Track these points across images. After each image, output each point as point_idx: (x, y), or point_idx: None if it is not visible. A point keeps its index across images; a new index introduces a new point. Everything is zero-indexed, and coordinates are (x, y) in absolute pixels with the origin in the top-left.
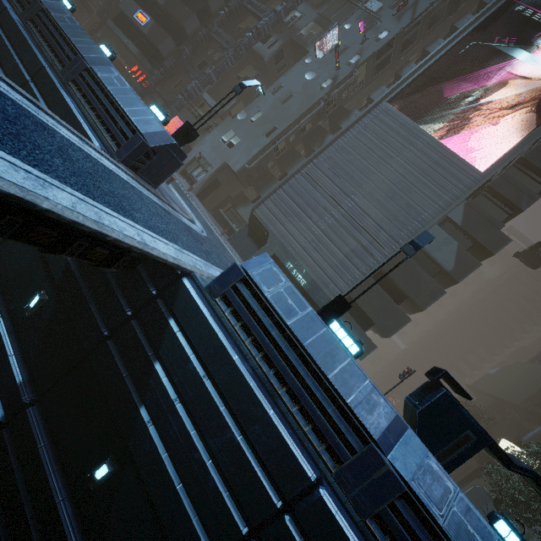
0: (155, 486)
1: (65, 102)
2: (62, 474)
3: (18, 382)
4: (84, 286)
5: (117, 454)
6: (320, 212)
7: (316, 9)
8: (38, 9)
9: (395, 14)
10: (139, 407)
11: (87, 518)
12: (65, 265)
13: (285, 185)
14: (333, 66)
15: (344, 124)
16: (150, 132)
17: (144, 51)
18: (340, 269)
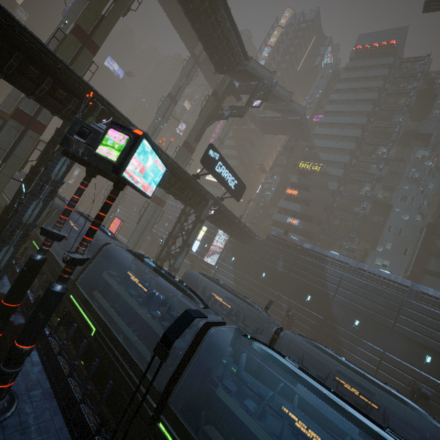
0: None
1: (439, 313)
2: None
3: None
4: None
5: None
6: None
7: (378, 184)
8: (356, 269)
9: (429, 175)
10: None
11: None
12: None
13: None
14: (414, 208)
15: None
16: None
17: (305, 236)
18: None
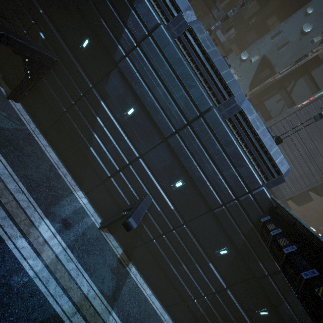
0: (289, 322)
1: (235, 146)
2: (241, 308)
3: (221, 281)
4: (254, 253)
5: (269, 308)
6: (292, 148)
7: None
8: (185, 28)
9: None
10: (284, 301)
11: (255, 322)
12: (243, 242)
13: (273, 126)
14: None
15: (314, 72)
16: (285, 171)
17: None
18: (294, 182)
